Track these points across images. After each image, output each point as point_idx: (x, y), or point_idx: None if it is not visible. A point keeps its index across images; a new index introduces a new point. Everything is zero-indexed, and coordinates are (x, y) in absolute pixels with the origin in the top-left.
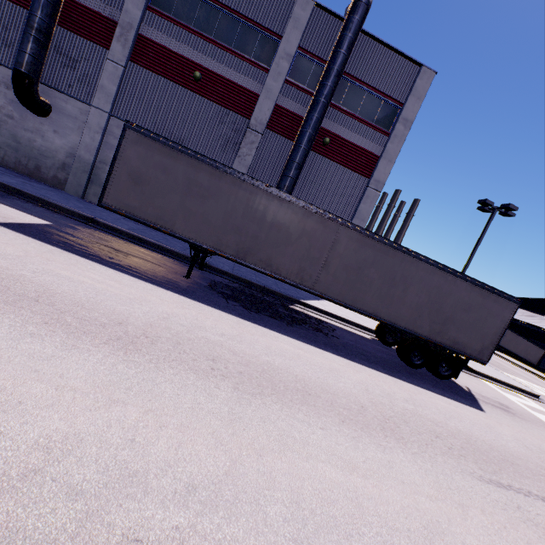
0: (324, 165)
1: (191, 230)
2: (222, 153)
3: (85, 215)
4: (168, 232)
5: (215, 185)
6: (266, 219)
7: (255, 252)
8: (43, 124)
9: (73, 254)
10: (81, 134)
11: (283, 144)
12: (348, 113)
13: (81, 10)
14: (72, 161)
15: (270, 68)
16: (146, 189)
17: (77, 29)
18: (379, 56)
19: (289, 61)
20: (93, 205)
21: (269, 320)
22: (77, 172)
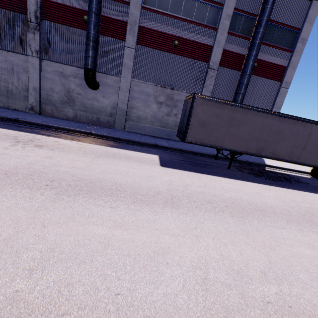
0: (253, 80)
1: (232, 144)
2: (194, 87)
3: (152, 144)
4: (220, 148)
5: (244, 118)
6: (272, 130)
7: (266, 149)
8: (96, 94)
9: (200, 173)
10: (117, 95)
11: (229, 73)
12: (266, 44)
13: (105, 20)
14: (115, 111)
15: (218, 27)
16: (207, 128)
17: (104, 32)
18: (284, 1)
19: (229, 20)
20: (134, 133)
21: (285, 184)
22: (119, 117)
